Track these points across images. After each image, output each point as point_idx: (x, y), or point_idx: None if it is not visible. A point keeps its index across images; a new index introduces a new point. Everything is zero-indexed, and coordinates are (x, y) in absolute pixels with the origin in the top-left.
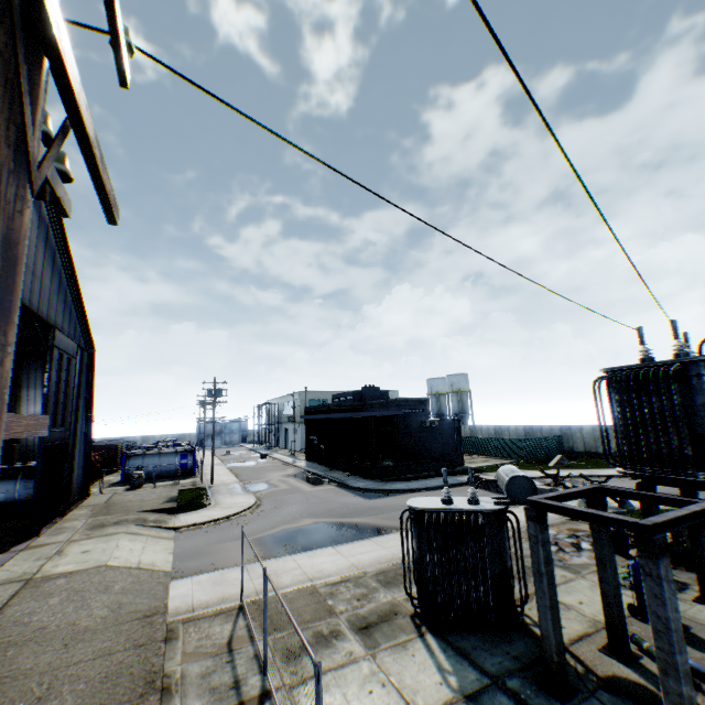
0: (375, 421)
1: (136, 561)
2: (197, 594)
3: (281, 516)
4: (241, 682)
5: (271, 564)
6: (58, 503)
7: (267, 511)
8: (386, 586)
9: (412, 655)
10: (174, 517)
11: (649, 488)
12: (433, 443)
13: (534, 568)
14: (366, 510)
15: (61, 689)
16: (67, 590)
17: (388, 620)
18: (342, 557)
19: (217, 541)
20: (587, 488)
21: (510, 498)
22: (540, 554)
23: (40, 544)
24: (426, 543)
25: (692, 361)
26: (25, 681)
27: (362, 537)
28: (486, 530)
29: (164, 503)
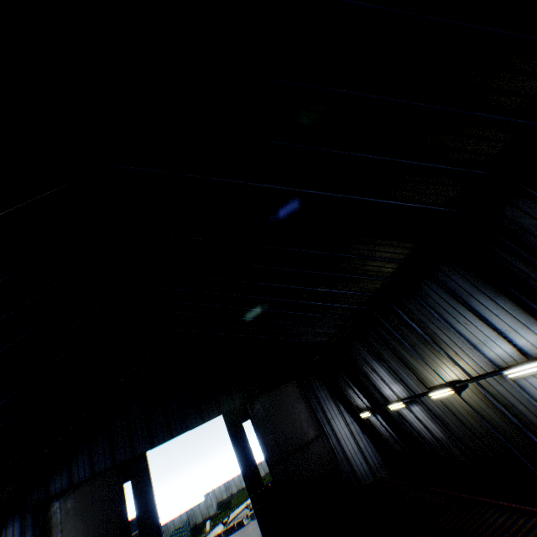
0: None
1: None
2: None
3: None
4: None
5: None
6: None
7: None
8: None
9: None
10: None
11: None
12: None
13: None
14: None
15: None
16: None
17: None
18: None
19: None
20: None
21: None
22: None
23: None
24: None
25: None
26: None
27: None
28: None
29: None
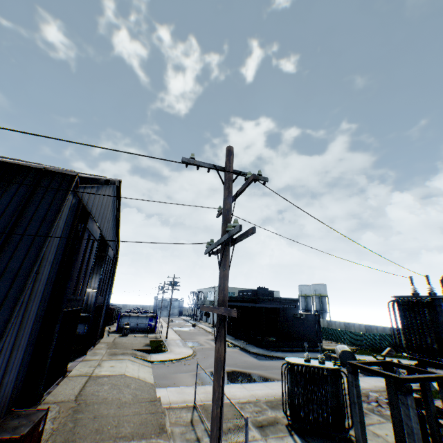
0: (264, 310)
1: (136, 375)
2: (171, 396)
3: (208, 362)
4: (200, 439)
5: (207, 387)
6: (93, 338)
7: (200, 359)
8: (271, 408)
9: (286, 442)
10: (149, 355)
11: (422, 367)
12: (301, 328)
13: (351, 400)
14: (258, 366)
15: (123, 423)
16: (110, 383)
17: (273, 425)
18: (246, 390)
19: (175, 371)
20: (382, 360)
21: (341, 362)
22: (354, 392)
23: (88, 359)
24: (295, 382)
25: (436, 298)
26: (107, 418)
27: (257, 381)
28: (328, 379)
29: (144, 346)
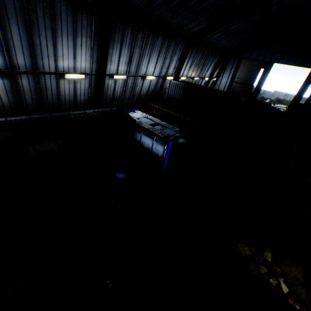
0: None
1: None
2: None
3: None
4: None
5: None
6: None
7: None
8: None
9: None
10: None
11: None
12: None
13: None
14: None
15: None
16: None
17: None
18: None
19: None
20: None
21: None
22: None
23: None
24: None
25: None
26: None
27: None
28: None
29: None
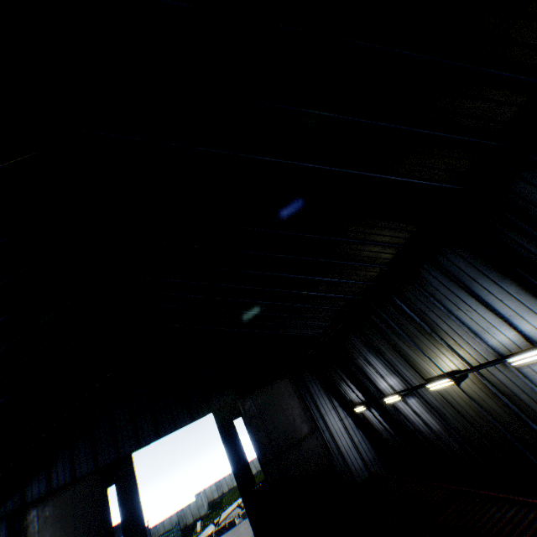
0: None
1: None
2: None
3: None
4: None
5: None
6: None
7: None
8: None
9: None
10: None
11: None
12: None
13: None
14: None
15: None
16: None
17: None
18: None
19: None
20: None
21: None
22: None
23: None
24: None
25: None
26: None
27: None
28: None
29: None
